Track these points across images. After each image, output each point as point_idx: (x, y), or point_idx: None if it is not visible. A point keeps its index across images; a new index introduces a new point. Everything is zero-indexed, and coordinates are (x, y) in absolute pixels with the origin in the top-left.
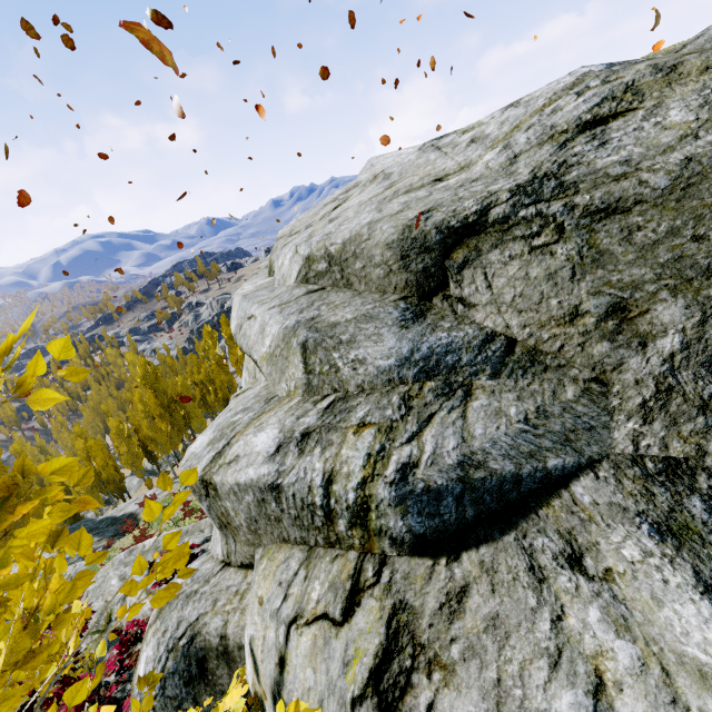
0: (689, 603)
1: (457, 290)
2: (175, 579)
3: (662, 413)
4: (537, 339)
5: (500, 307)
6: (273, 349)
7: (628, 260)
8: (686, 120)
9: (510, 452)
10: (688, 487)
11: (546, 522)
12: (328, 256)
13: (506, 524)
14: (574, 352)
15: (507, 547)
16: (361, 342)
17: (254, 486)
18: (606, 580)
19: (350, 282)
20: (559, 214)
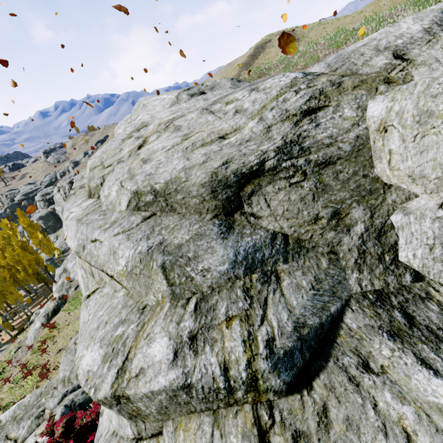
0: (419, 372)
1: (249, 209)
2: None
3: (365, 265)
4: (299, 233)
5: (276, 217)
6: (130, 269)
7: (337, 189)
8: (353, 116)
9: (313, 310)
10: (390, 306)
11: (343, 346)
12: (154, 191)
13: (325, 355)
14: (318, 238)
15: (333, 370)
16: (202, 255)
17: (167, 390)
18: (384, 372)
19: (174, 207)
20: (303, 165)
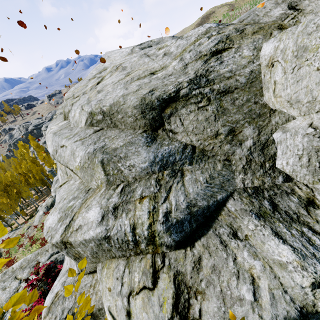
0: (272, 240)
1: (169, 126)
2: (52, 289)
3: (250, 170)
4: (203, 145)
5: (187, 133)
6: (82, 164)
7: (234, 112)
8: (249, 55)
9: (204, 197)
10: (262, 197)
11: (222, 222)
12: (102, 112)
13: (208, 226)
14: (217, 149)
15: (211, 236)
16: (130, 156)
17: (94, 239)
18: (246, 239)
19: (116, 124)
20: (208, 93)
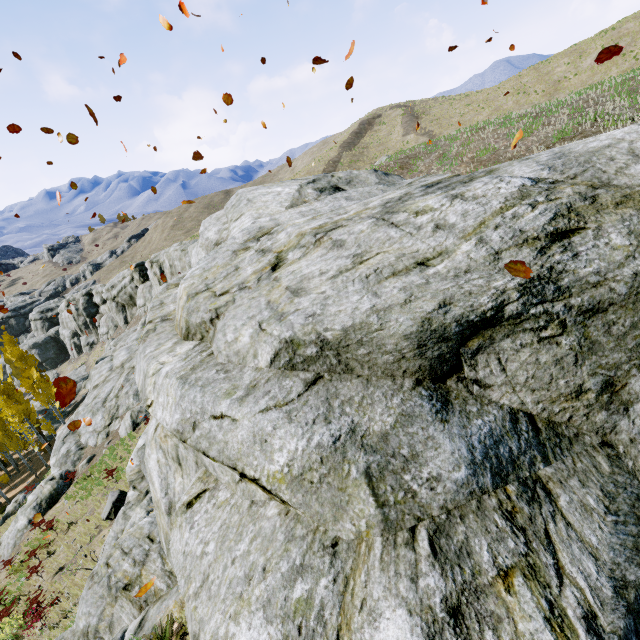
0: None
1: (472, 373)
2: None
3: None
4: (550, 412)
5: (514, 387)
6: (298, 471)
7: (610, 348)
8: (625, 244)
9: (626, 553)
10: None
11: None
12: (322, 341)
13: None
14: (581, 420)
15: None
16: (423, 453)
17: None
18: None
19: (351, 366)
20: (561, 312)
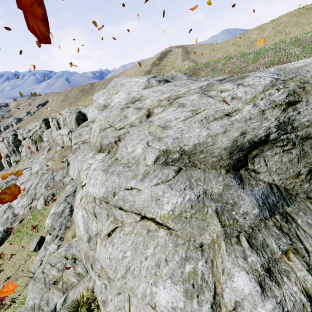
0: None
1: (252, 166)
2: None
3: None
4: (285, 184)
5: (270, 173)
6: (178, 213)
7: (311, 155)
8: None
9: None
10: None
11: None
12: (182, 151)
13: None
14: (298, 187)
15: None
16: (238, 202)
17: None
18: None
19: (195, 163)
20: (293, 138)
